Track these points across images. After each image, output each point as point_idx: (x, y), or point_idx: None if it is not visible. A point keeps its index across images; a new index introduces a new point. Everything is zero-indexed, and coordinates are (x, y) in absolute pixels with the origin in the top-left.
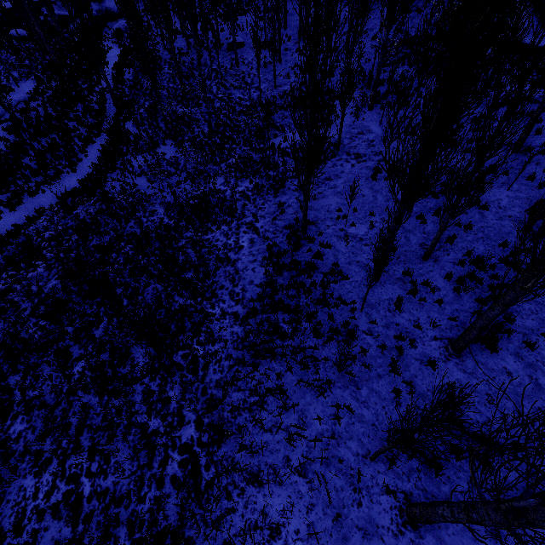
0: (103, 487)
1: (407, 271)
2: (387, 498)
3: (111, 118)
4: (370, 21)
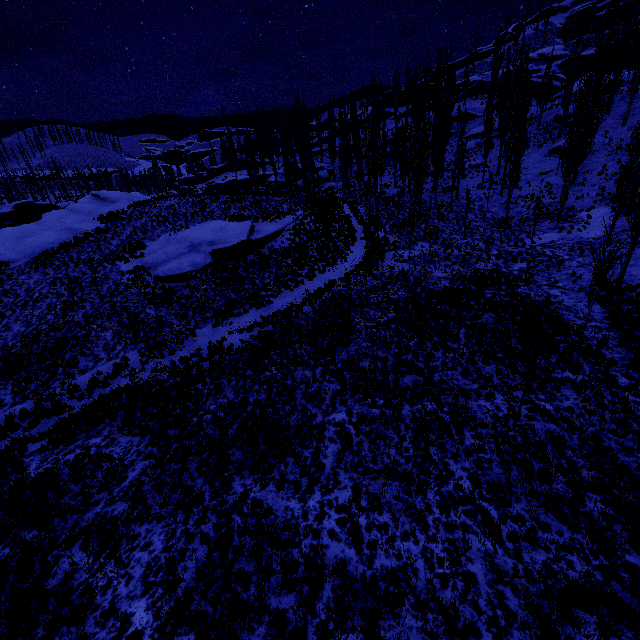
0: (564, 406)
1: None
2: None
3: (362, 231)
4: (588, 165)
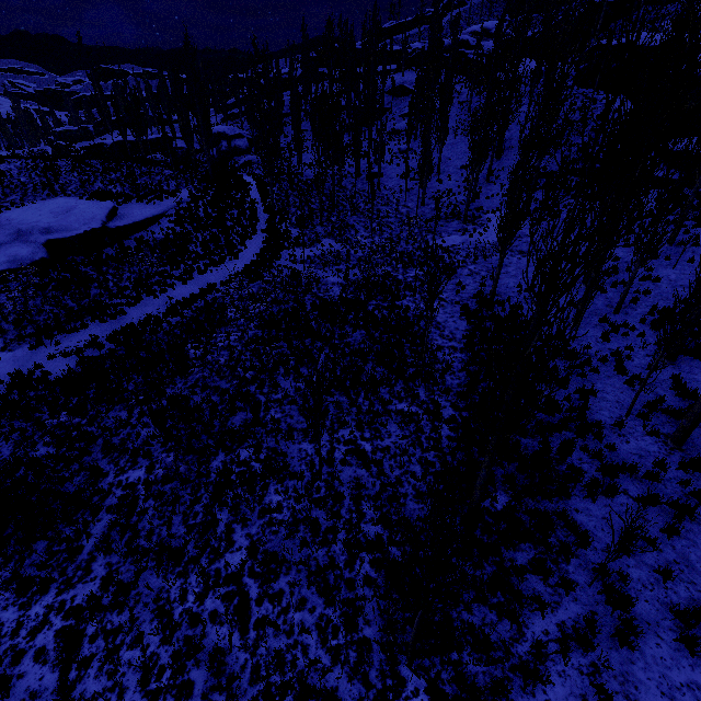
0: (383, 445)
1: (604, 317)
2: (650, 437)
3: (265, 222)
4: (504, 161)
